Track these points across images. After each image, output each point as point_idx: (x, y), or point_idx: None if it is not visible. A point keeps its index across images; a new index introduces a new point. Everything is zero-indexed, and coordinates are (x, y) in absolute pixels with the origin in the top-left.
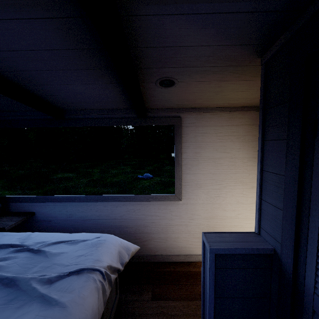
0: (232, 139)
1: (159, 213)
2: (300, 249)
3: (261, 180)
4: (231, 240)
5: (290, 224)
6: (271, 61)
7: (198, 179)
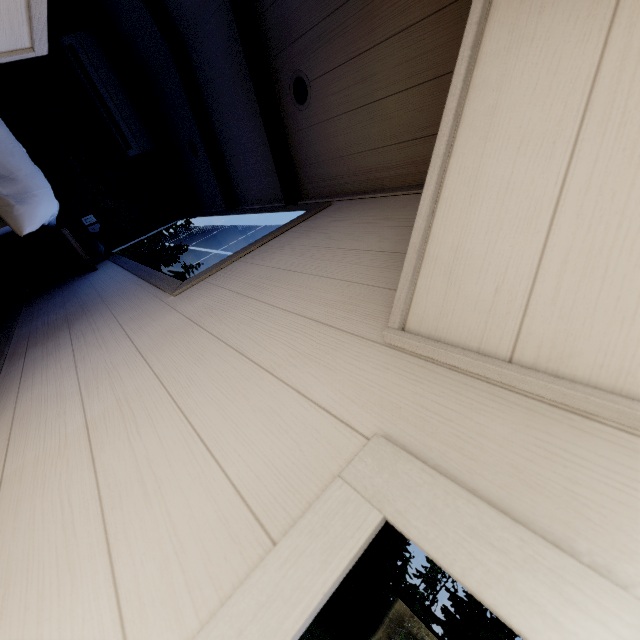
0: (384, 223)
1: (128, 304)
2: None
3: None
4: None
5: None
6: None
7: (244, 271)
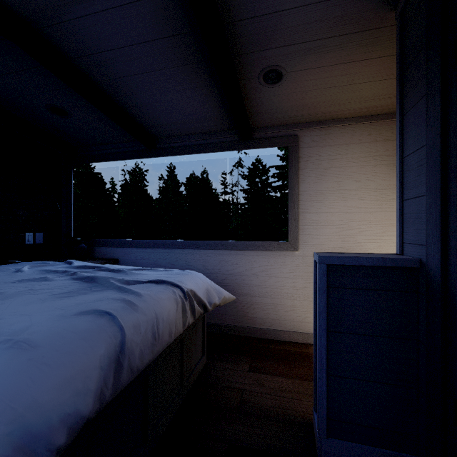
0: (375, 161)
1: (265, 268)
2: (449, 232)
3: (402, 173)
4: (354, 255)
5: (434, 203)
6: (407, 6)
7: (322, 220)
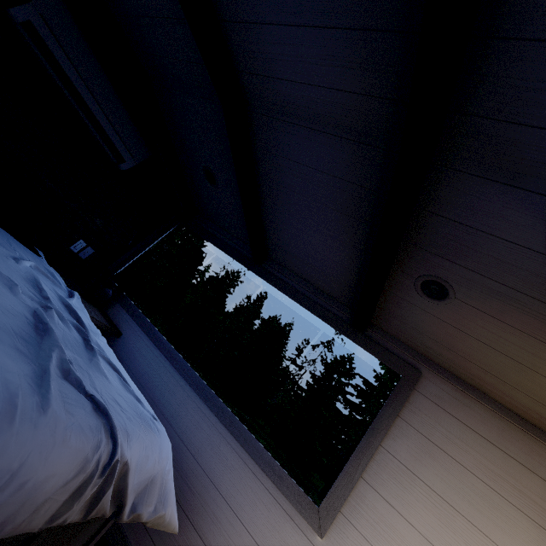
0: (520, 502)
1: (259, 517)
2: None
3: None
4: None
5: None
6: None
7: (389, 522)
